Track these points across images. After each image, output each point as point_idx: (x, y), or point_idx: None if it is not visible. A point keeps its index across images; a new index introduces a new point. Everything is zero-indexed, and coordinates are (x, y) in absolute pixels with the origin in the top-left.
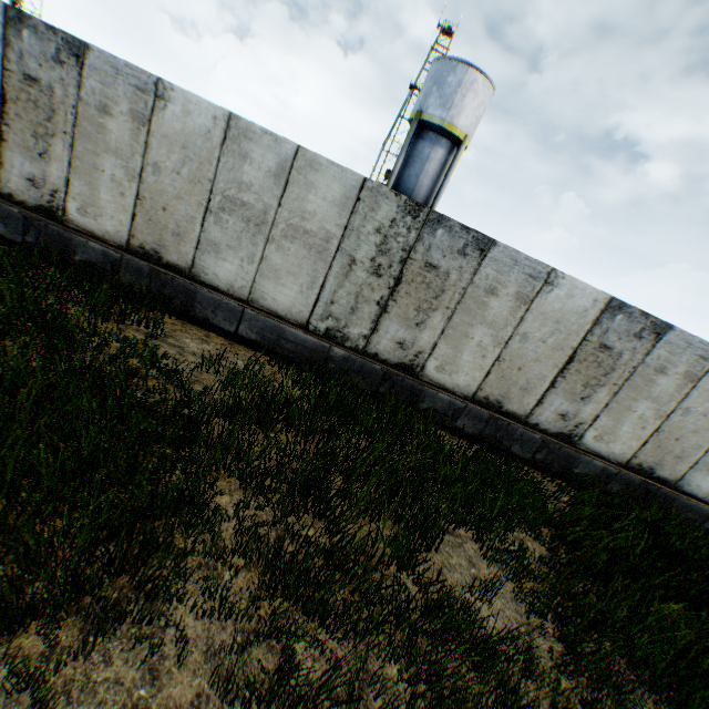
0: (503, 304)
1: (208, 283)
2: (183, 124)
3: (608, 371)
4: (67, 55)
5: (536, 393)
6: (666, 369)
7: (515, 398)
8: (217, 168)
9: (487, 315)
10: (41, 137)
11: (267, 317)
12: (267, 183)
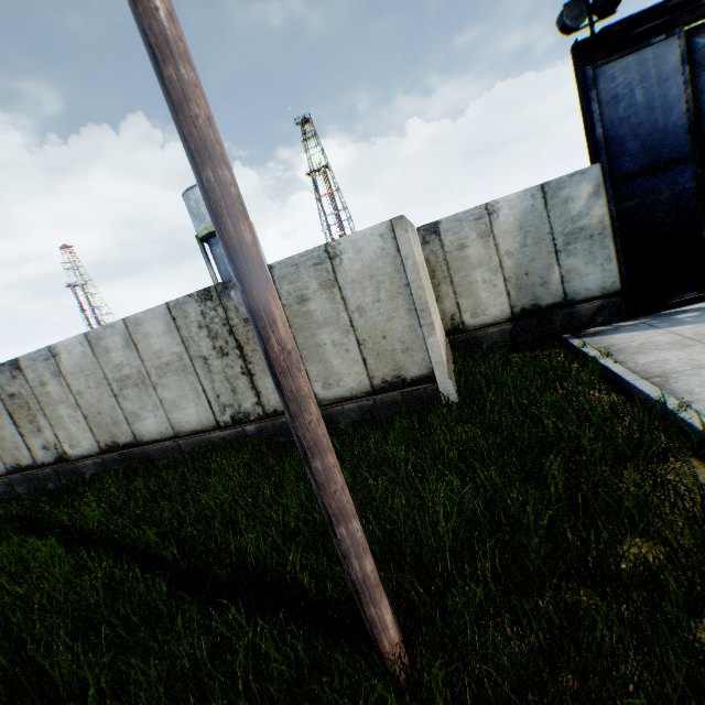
0: None
1: None
2: None
3: (30, 406)
4: None
5: (24, 445)
6: (45, 380)
7: (22, 456)
8: None
9: None
10: None
11: None
12: None
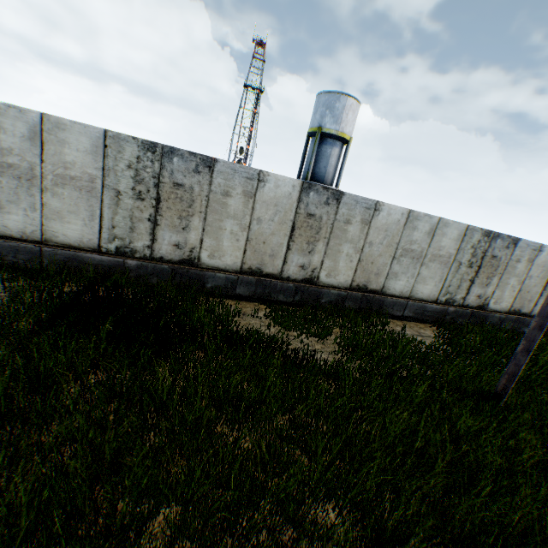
0: (521, 265)
1: (390, 294)
2: (386, 220)
3: None
4: (331, 199)
5: (533, 301)
6: None
7: (525, 306)
8: (401, 237)
9: (515, 272)
10: (310, 243)
11: (418, 302)
12: (423, 238)
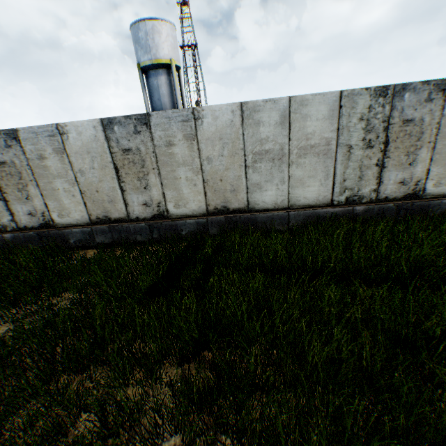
0: (54, 160)
1: None
2: None
3: (143, 163)
4: None
5: (120, 200)
6: (172, 141)
7: (112, 209)
8: None
9: (53, 171)
10: None
11: None
12: None
